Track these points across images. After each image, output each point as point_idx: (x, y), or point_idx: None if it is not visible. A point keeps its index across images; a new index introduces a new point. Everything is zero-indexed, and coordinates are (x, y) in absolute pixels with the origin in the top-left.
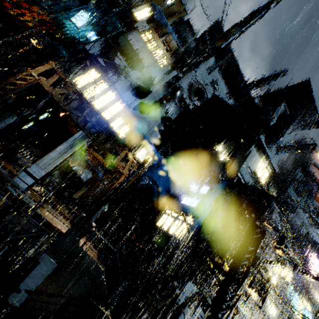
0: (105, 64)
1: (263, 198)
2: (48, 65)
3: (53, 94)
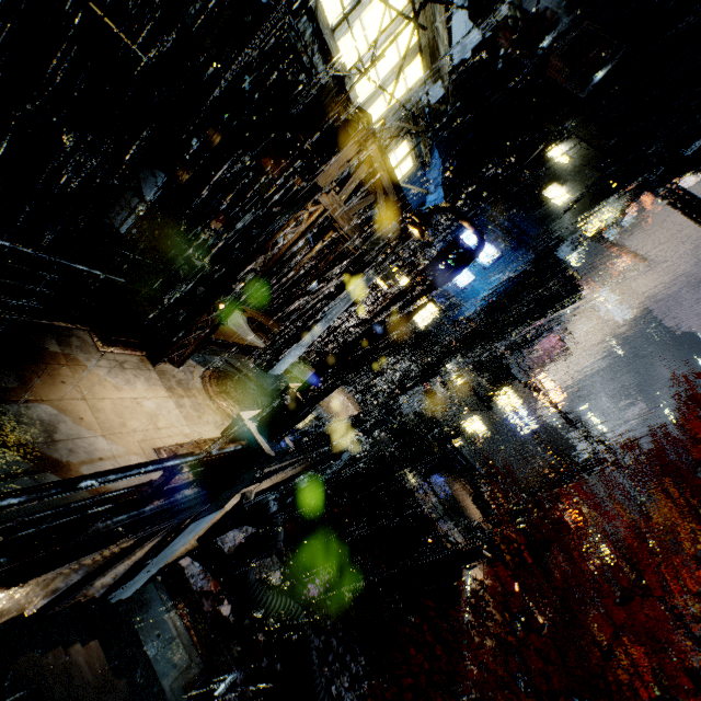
0: None
1: (569, 300)
2: (353, 143)
3: (349, 229)
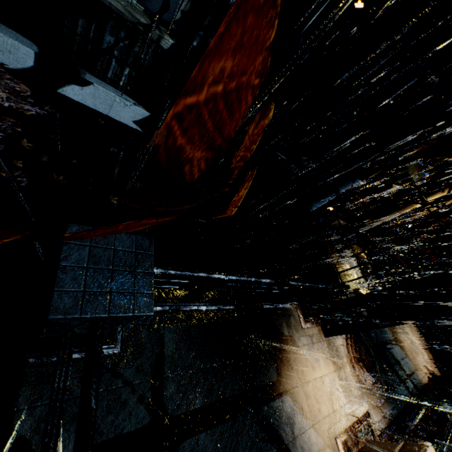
0: None
1: None
2: None
3: None
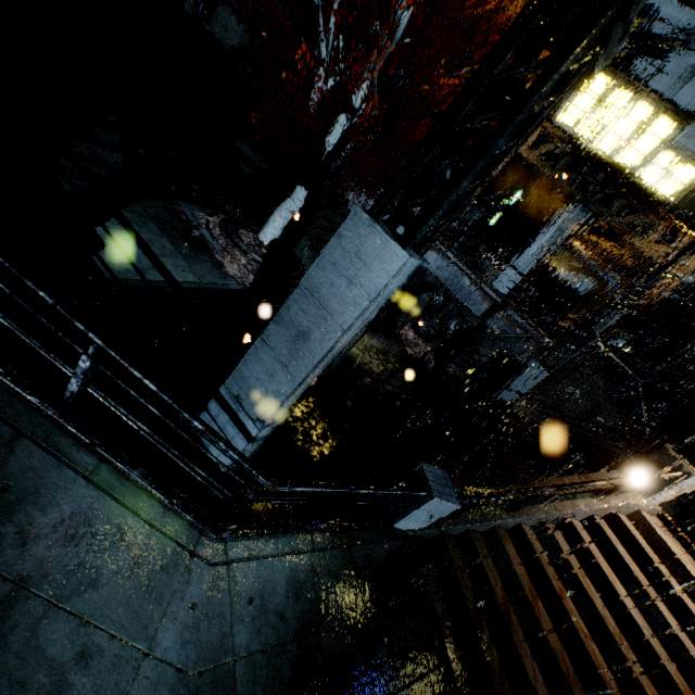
0: (628, 48)
1: None
2: None
3: (534, 160)
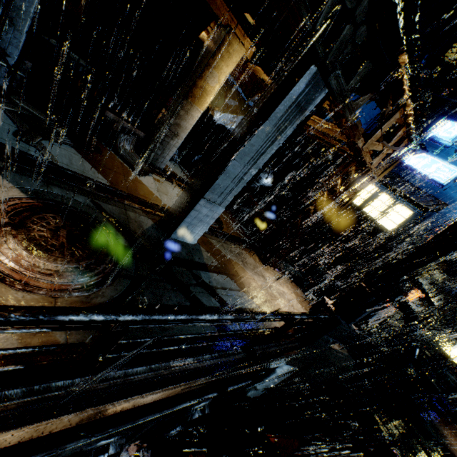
0: None
1: None
2: None
3: None
